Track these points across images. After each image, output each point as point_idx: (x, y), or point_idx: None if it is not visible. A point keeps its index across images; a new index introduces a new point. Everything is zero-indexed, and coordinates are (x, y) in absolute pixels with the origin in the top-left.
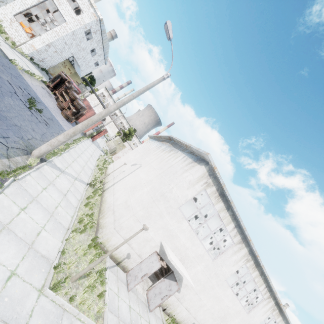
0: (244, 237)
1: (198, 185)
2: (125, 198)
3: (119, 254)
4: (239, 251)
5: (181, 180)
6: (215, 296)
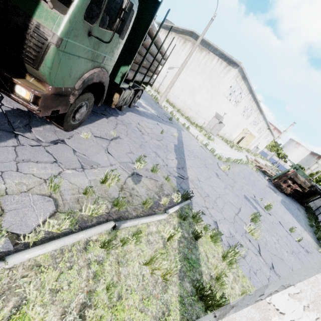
0: (251, 91)
1: (233, 80)
2: (191, 100)
3: (201, 124)
4: (247, 98)
5: (226, 82)
6: (234, 121)
